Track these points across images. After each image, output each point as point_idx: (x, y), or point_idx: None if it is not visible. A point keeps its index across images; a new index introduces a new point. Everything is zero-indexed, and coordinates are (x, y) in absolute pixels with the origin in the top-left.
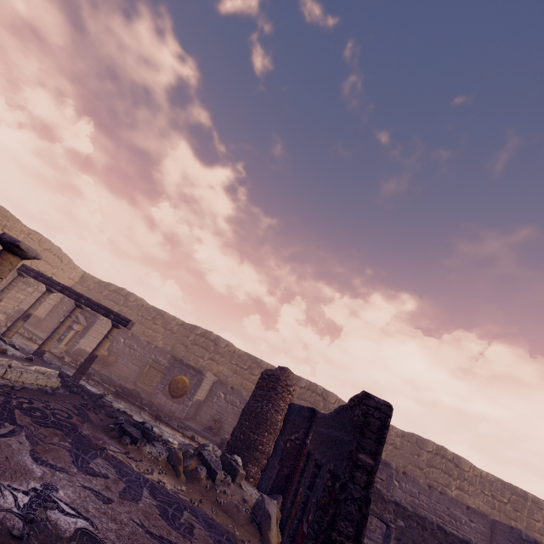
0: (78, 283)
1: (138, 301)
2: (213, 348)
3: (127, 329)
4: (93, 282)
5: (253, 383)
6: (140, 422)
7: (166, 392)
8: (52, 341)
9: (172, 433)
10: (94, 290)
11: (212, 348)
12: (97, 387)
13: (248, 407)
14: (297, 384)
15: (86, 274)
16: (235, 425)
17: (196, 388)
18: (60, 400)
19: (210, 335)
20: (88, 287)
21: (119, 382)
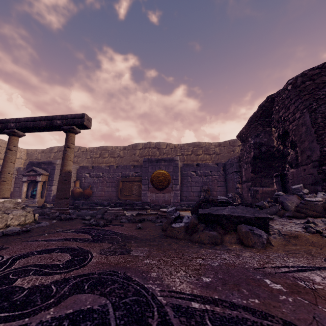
0: (27, 159)
1: (81, 149)
2: (158, 152)
3: (86, 129)
4: (38, 153)
5: (202, 160)
6: (200, 202)
7: (152, 189)
8: (5, 184)
9: (187, 213)
10: (43, 158)
11: (157, 153)
12: (91, 211)
13: (324, 115)
14: (235, 145)
15: (29, 151)
16: (316, 147)
17: (176, 173)
18: (42, 234)
19: (150, 144)
20: (37, 158)
21: (106, 202)
